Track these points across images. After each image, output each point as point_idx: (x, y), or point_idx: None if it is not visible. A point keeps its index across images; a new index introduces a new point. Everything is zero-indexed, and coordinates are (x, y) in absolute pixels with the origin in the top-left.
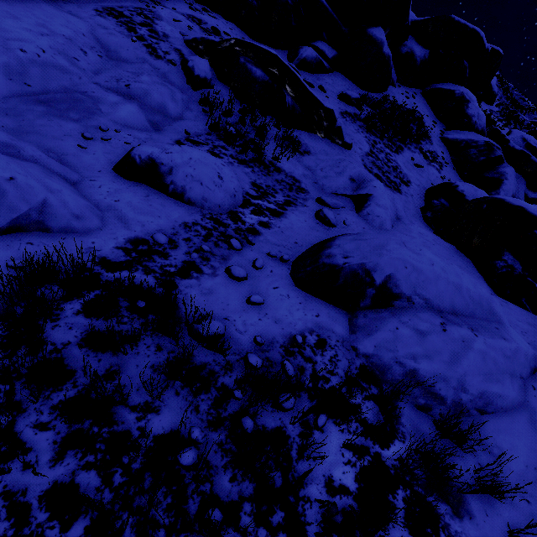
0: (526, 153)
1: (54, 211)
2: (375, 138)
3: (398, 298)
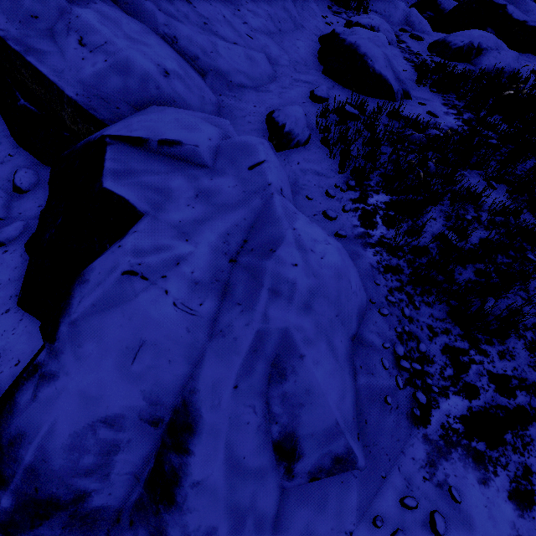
0: None
1: None
2: None
3: (482, 50)
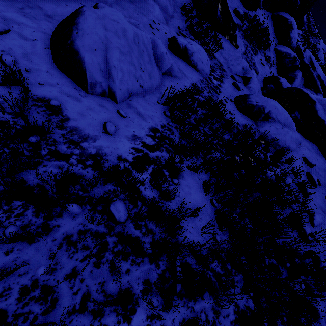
0: (309, 66)
1: (173, 68)
2: (247, 44)
3: (270, 118)
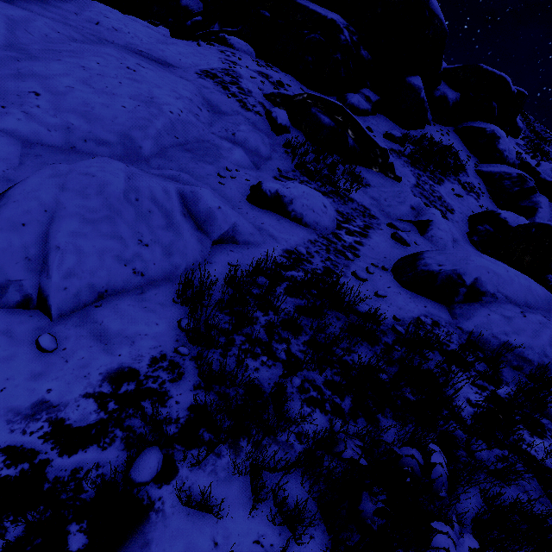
0: None
1: (240, 229)
2: (419, 172)
3: (484, 294)
